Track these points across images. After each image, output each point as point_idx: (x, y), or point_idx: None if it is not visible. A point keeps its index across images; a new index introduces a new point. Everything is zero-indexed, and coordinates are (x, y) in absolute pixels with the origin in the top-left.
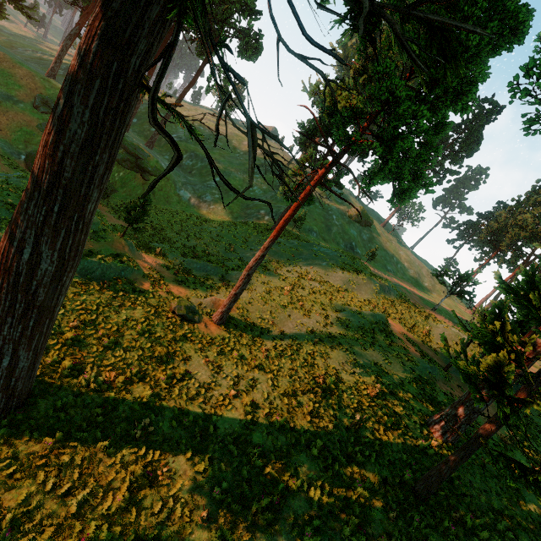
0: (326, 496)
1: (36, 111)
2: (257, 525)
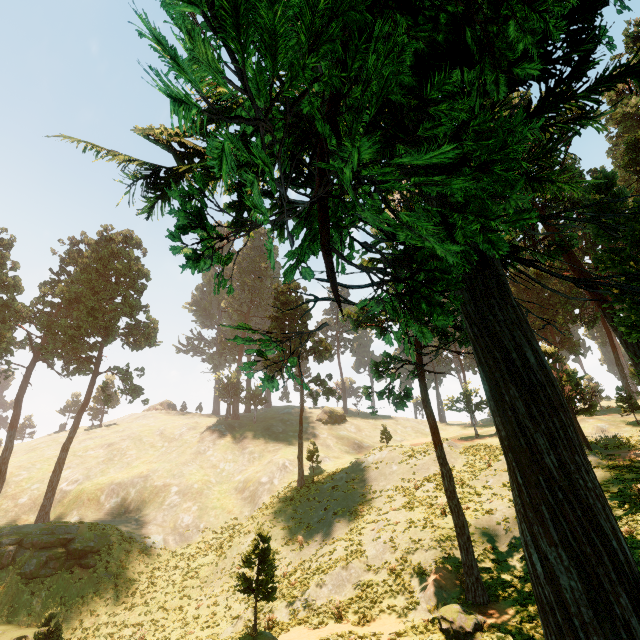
0: None
1: None
2: None
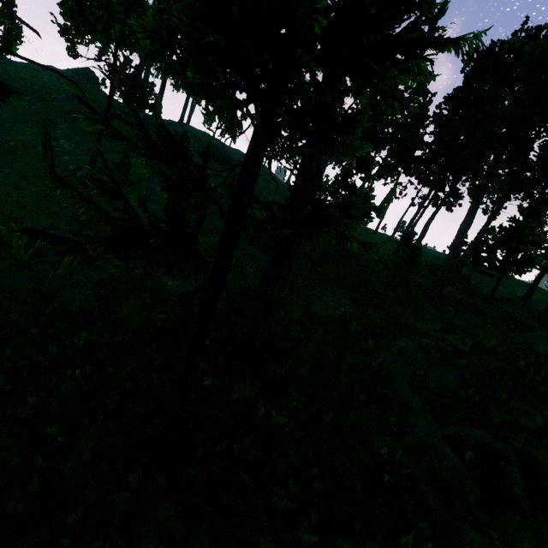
0: None
1: None
2: None
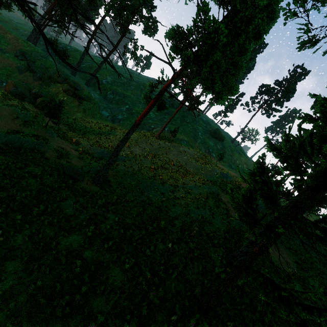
0: (123, 299)
1: (16, 58)
2: (54, 316)
